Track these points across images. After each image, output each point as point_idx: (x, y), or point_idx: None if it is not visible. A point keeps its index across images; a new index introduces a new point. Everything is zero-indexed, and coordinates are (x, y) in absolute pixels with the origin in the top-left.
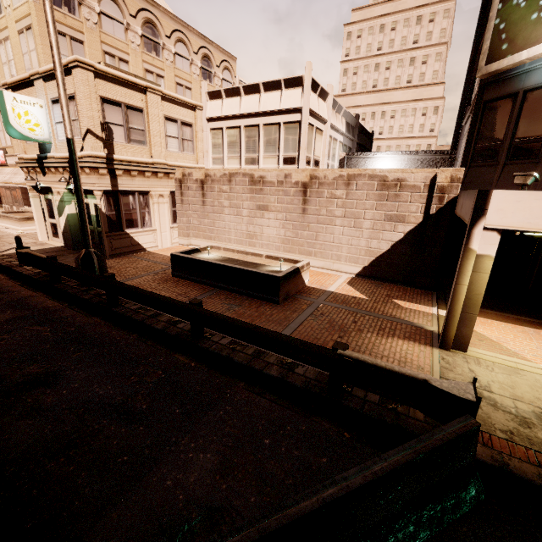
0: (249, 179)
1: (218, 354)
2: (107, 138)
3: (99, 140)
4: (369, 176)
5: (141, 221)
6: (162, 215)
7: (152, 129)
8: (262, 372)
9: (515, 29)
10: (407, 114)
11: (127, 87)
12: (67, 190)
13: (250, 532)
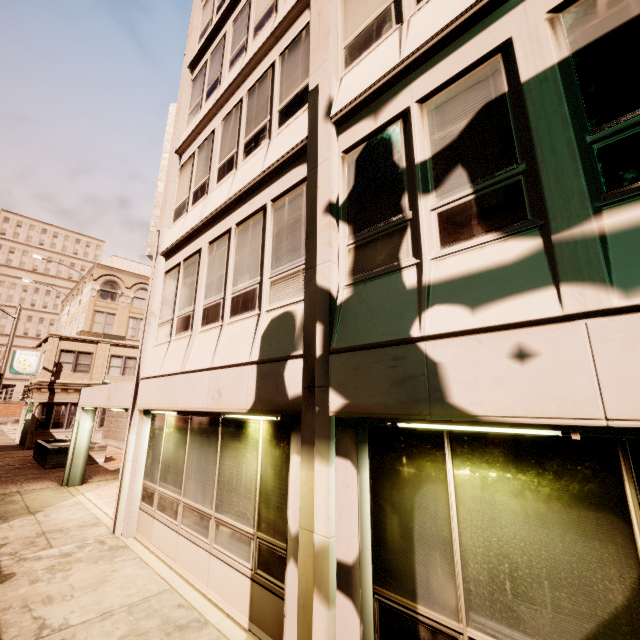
0: None
1: None
2: (58, 371)
3: (50, 372)
4: None
5: (68, 424)
6: None
7: (97, 363)
8: None
9: None
10: None
11: (84, 342)
12: (33, 403)
13: None
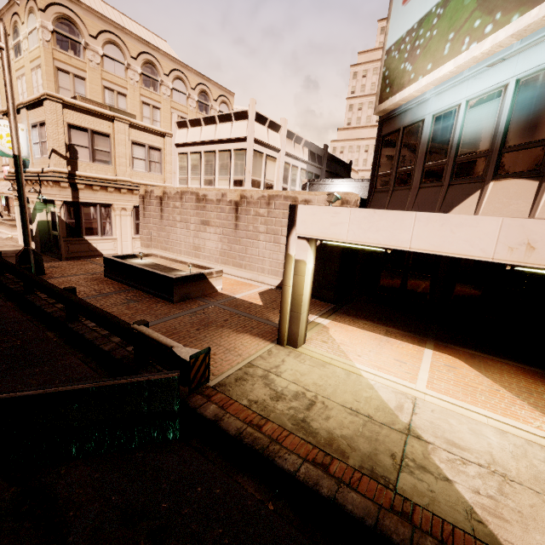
0: (195, 197)
1: (77, 332)
2: (72, 157)
3: (63, 158)
4: (284, 197)
5: (102, 230)
6: (124, 226)
7: (118, 152)
8: (99, 346)
9: (393, 76)
10: None
11: (95, 116)
12: (39, 200)
13: None
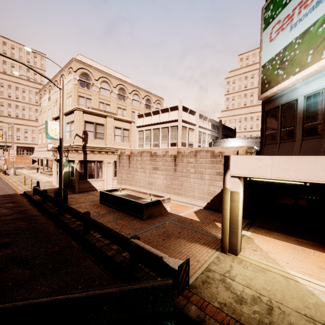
0: (149, 154)
1: (90, 242)
2: (85, 137)
3: (81, 138)
4: (205, 151)
5: (97, 175)
6: (108, 172)
7: (108, 132)
8: (105, 252)
9: (269, 78)
10: None
11: (97, 116)
12: (66, 160)
13: (8, 304)
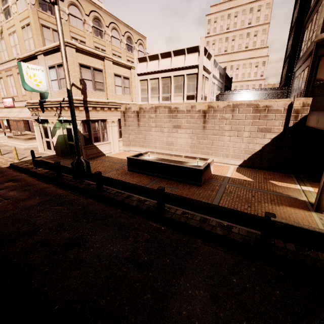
0: (168, 110)
1: (178, 221)
2: (83, 88)
3: (79, 89)
4: (247, 105)
5: (102, 137)
6: (113, 133)
7: (108, 82)
8: (212, 232)
9: None
10: (246, 67)
11: (93, 57)
12: (58, 120)
13: None
